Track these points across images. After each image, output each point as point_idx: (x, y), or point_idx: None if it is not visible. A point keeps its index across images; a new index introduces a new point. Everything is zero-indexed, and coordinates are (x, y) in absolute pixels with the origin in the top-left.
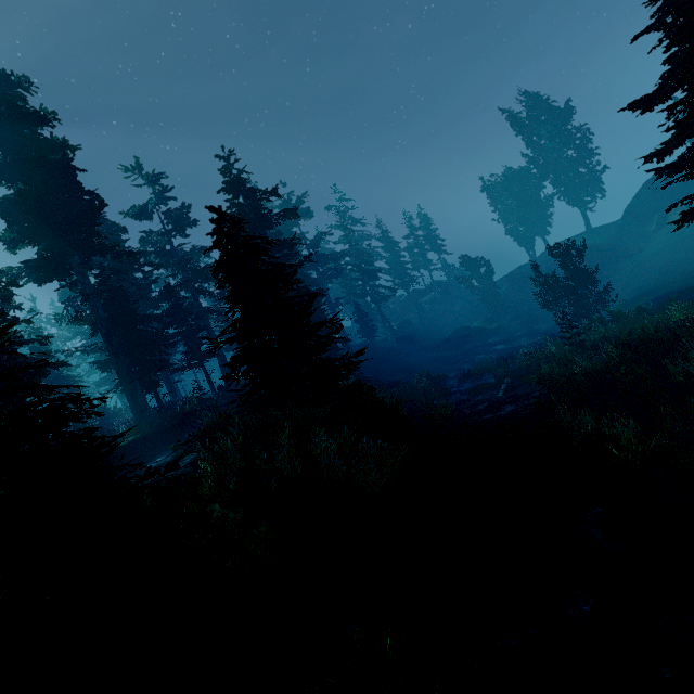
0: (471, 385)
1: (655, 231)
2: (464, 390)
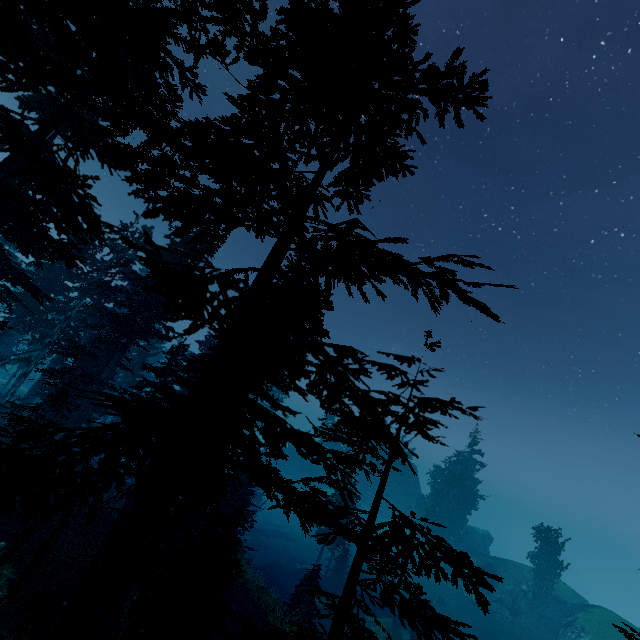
0: None
1: None
2: None
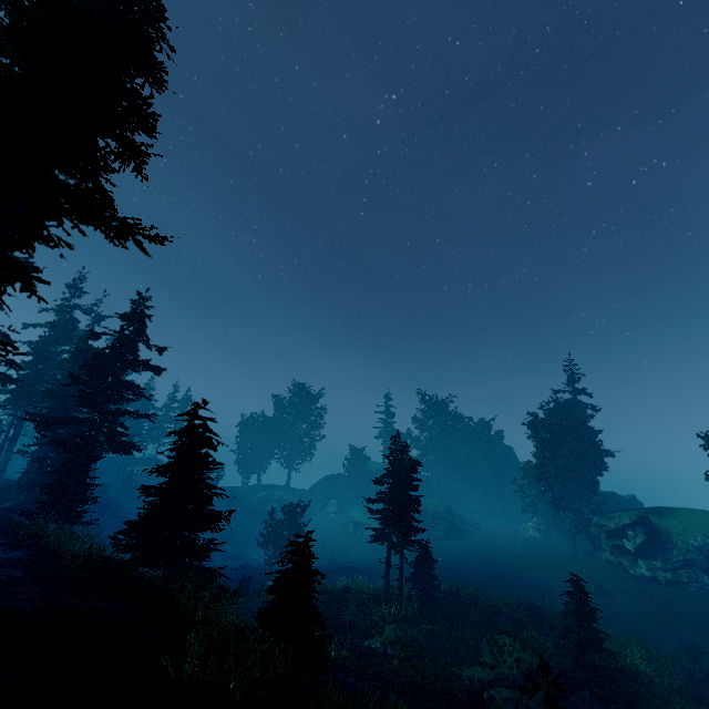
0: None
1: (320, 511)
2: None
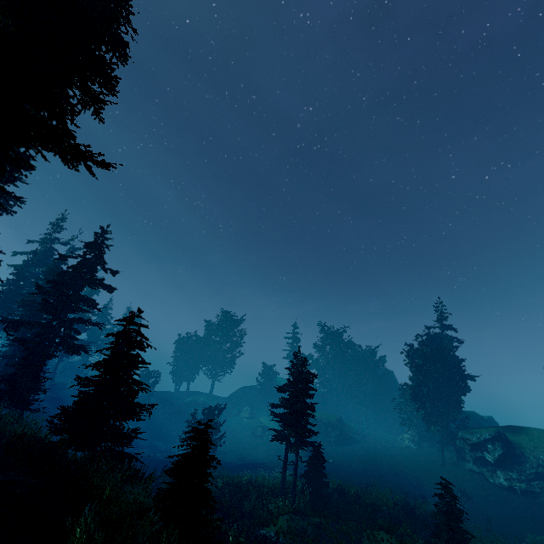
0: None
1: (235, 415)
2: None
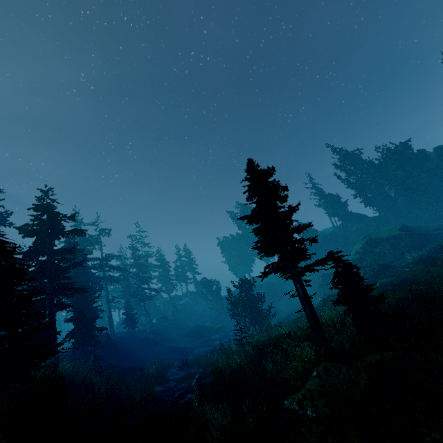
0: (184, 373)
1: None
2: (177, 378)
